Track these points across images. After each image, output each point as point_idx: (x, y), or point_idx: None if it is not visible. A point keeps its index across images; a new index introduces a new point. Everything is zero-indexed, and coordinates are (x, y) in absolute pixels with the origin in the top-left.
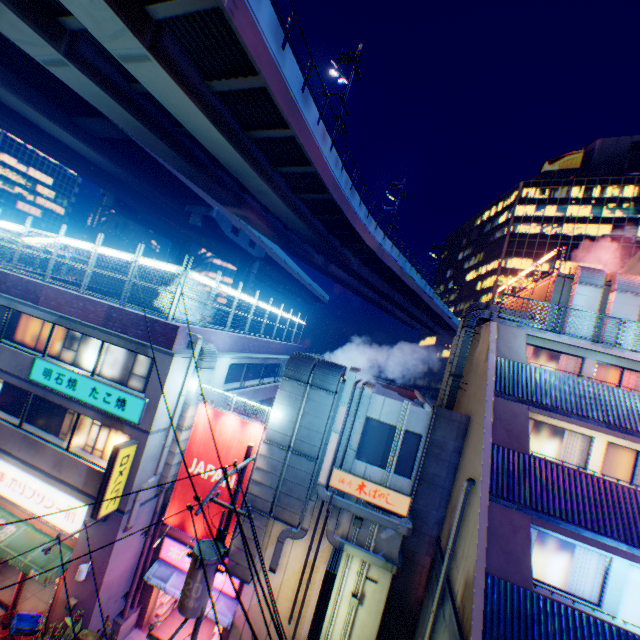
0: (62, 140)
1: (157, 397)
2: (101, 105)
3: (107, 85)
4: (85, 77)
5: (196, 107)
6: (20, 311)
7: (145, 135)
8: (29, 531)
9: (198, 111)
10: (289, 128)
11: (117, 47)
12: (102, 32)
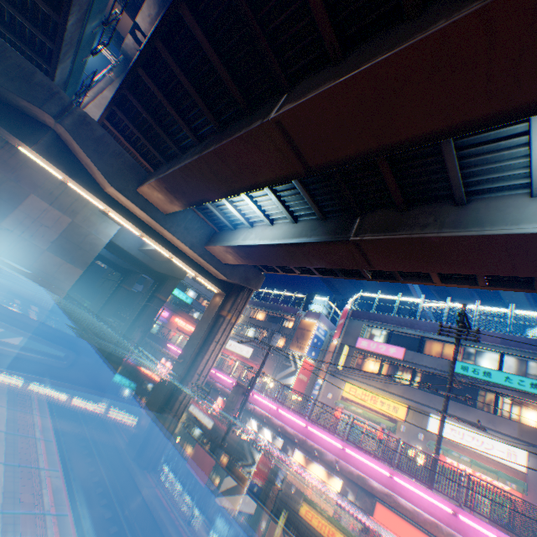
0: None
1: None
2: None
3: None
4: None
5: None
6: (428, 337)
7: None
8: (477, 462)
9: None
10: None
11: None
12: None
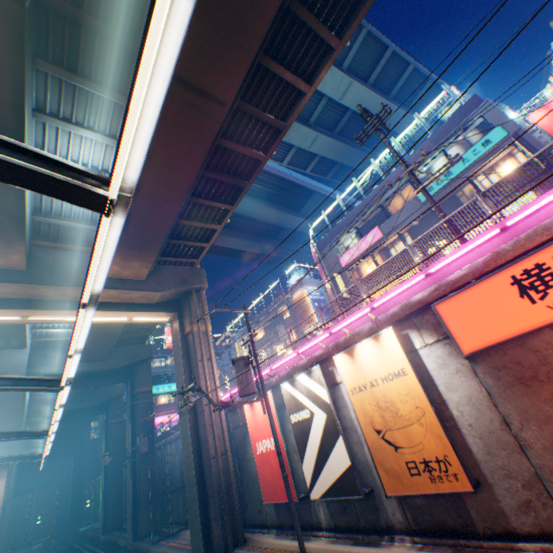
0: (299, 230)
1: (501, 119)
2: (328, 153)
3: (329, 137)
4: (323, 137)
5: (371, 92)
6: (385, 201)
7: (346, 154)
8: None
9: (372, 94)
10: (409, 65)
11: (338, 94)
12: (334, 91)
